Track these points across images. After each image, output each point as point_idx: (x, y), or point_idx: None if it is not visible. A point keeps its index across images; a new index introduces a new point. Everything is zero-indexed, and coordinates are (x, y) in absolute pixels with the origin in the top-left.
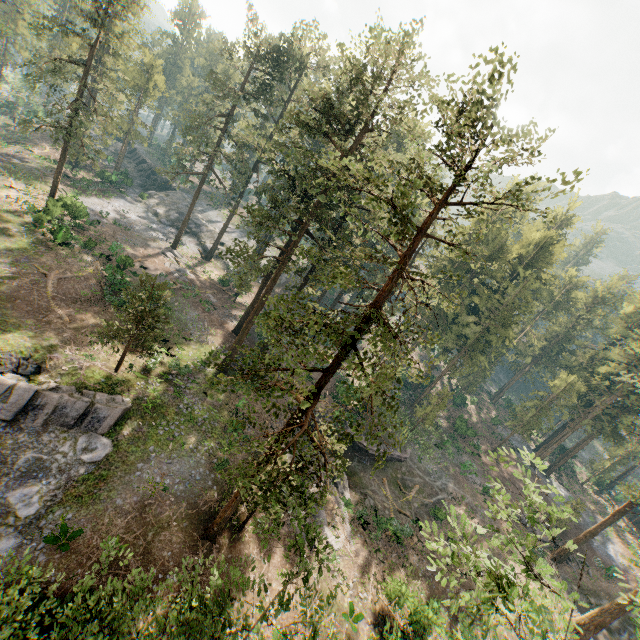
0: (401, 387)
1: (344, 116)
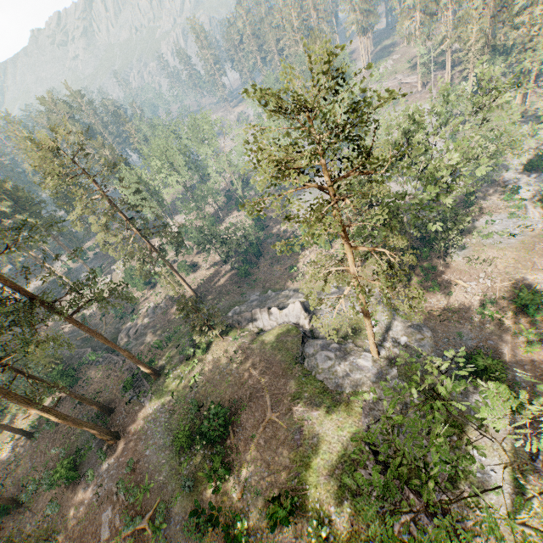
0: None
1: None
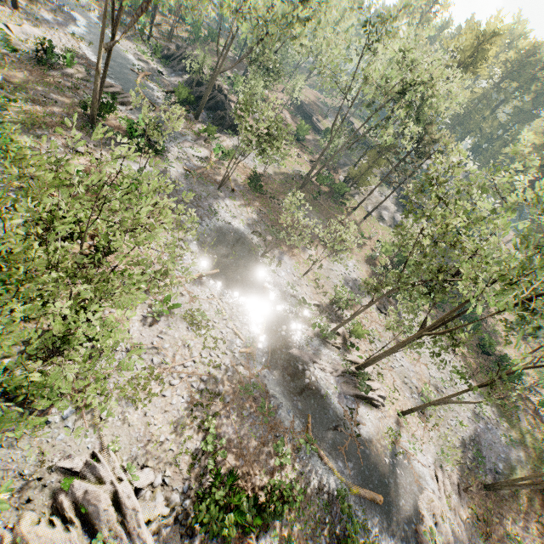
0: None
1: None
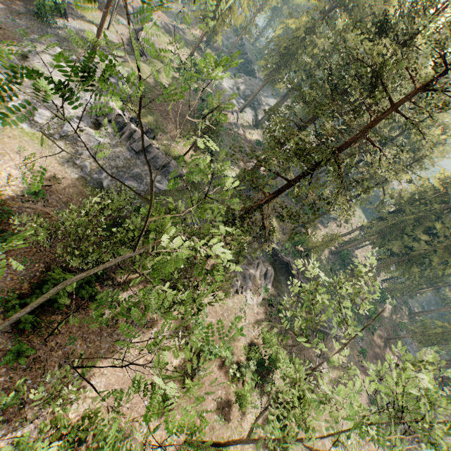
0: (340, 263)
1: (393, 30)
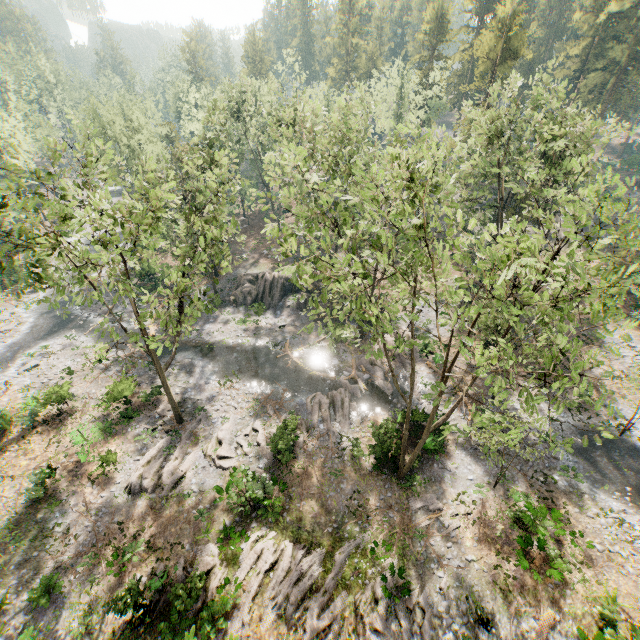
0: None
1: None
